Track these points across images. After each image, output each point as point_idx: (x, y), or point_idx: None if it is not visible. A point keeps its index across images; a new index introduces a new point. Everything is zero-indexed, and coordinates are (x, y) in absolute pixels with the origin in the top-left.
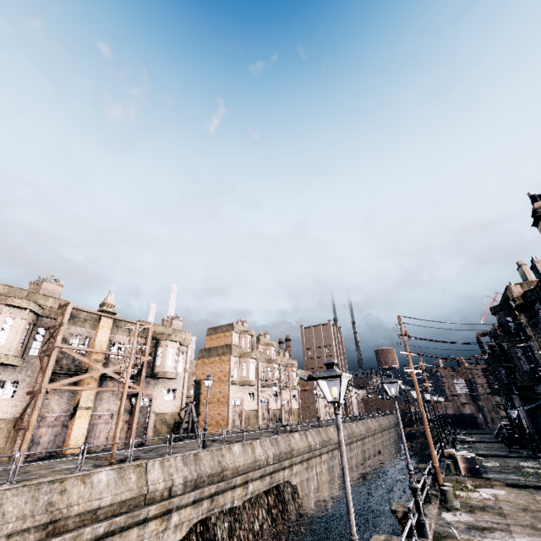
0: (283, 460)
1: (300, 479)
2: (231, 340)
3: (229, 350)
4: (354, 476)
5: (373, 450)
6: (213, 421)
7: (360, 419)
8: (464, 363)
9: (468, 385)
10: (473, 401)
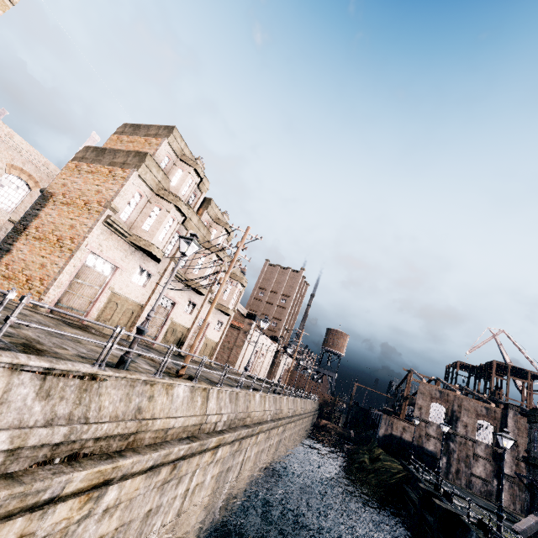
0: (76, 460)
1: (120, 521)
2: (153, 151)
3: (137, 161)
4: (253, 481)
5: (288, 440)
6: (23, 274)
7: (291, 394)
8: (454, 388)
9: (447, 417)
10: (444, 438)
